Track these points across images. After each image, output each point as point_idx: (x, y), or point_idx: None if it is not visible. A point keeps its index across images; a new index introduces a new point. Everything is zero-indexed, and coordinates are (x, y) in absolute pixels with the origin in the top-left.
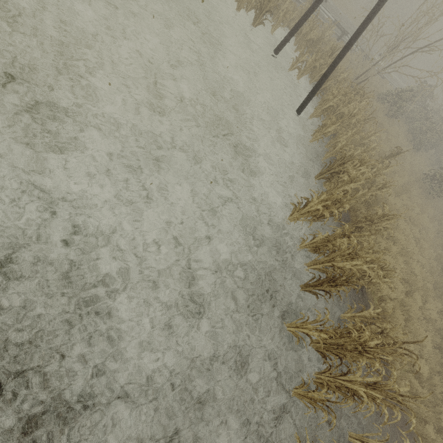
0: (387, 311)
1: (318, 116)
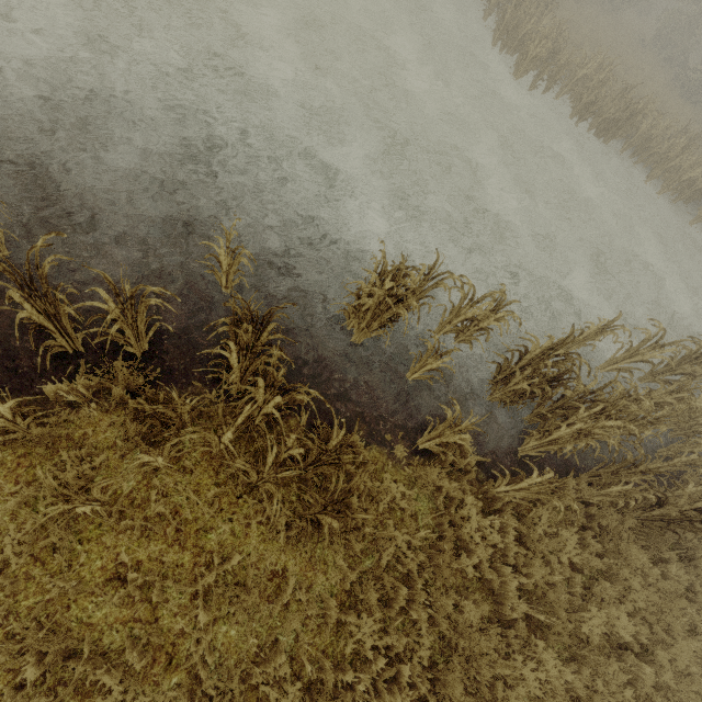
0: None
1: None
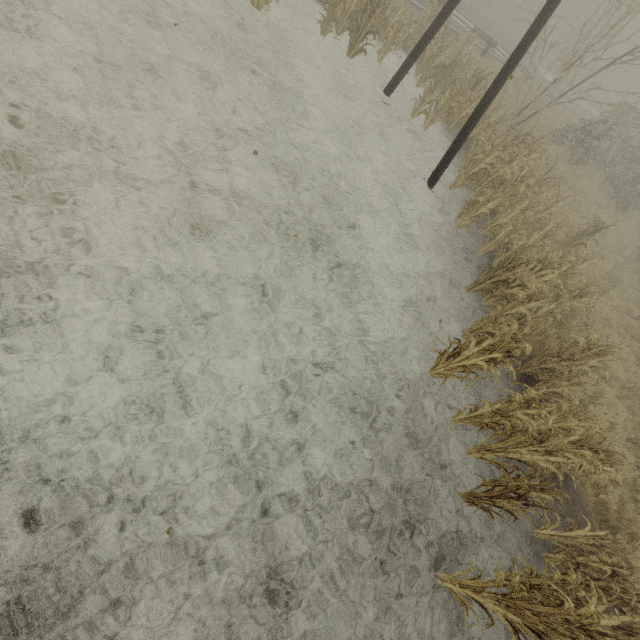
0: (612, 508)
1: (464, 186)
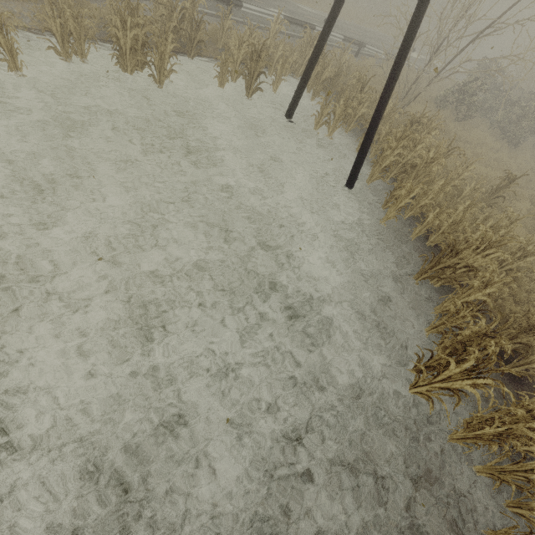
0: None
1: (379, 178)
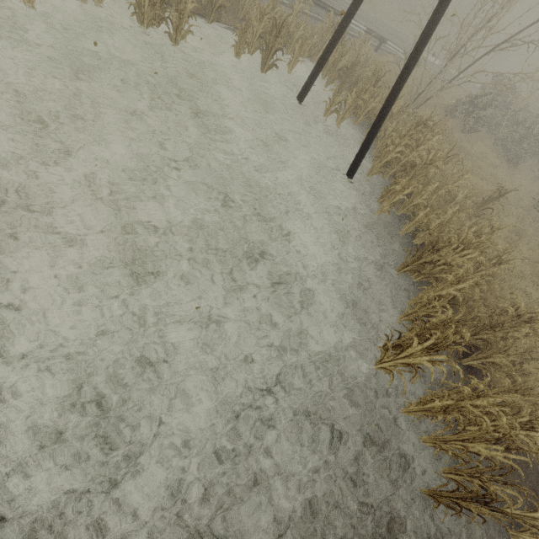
0: None
1: (379, 173)
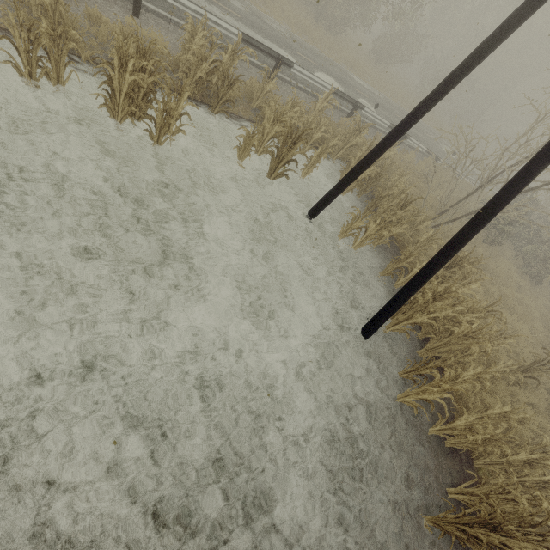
0: None
1: (403, 332)
